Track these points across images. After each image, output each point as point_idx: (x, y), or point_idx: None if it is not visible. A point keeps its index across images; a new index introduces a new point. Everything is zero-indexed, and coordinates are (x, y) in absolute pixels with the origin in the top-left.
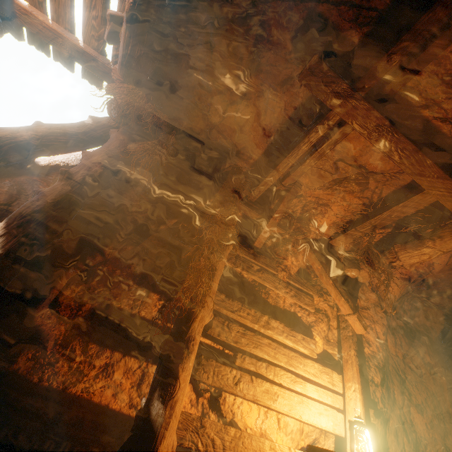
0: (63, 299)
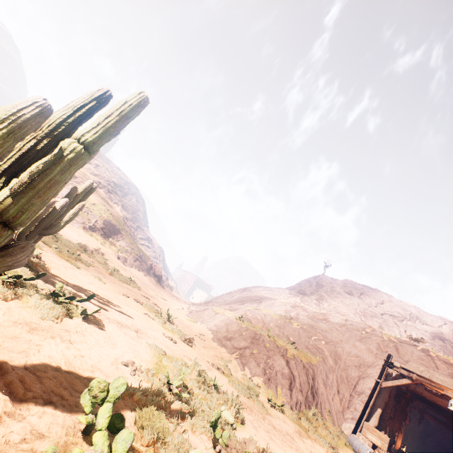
0: None
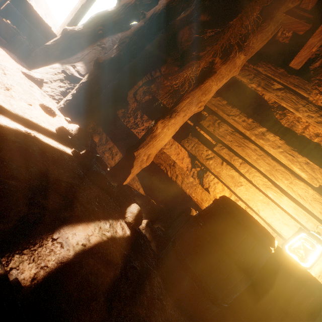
0: (138, 92)
